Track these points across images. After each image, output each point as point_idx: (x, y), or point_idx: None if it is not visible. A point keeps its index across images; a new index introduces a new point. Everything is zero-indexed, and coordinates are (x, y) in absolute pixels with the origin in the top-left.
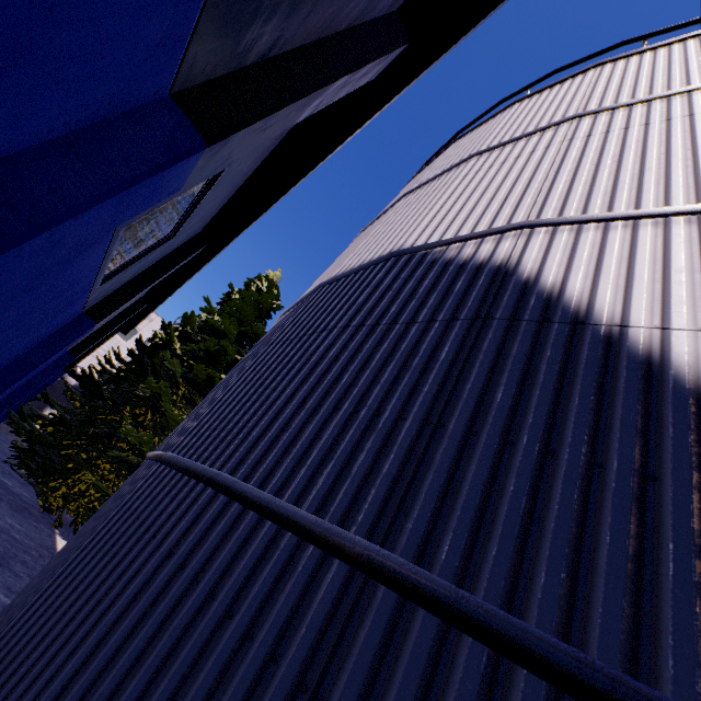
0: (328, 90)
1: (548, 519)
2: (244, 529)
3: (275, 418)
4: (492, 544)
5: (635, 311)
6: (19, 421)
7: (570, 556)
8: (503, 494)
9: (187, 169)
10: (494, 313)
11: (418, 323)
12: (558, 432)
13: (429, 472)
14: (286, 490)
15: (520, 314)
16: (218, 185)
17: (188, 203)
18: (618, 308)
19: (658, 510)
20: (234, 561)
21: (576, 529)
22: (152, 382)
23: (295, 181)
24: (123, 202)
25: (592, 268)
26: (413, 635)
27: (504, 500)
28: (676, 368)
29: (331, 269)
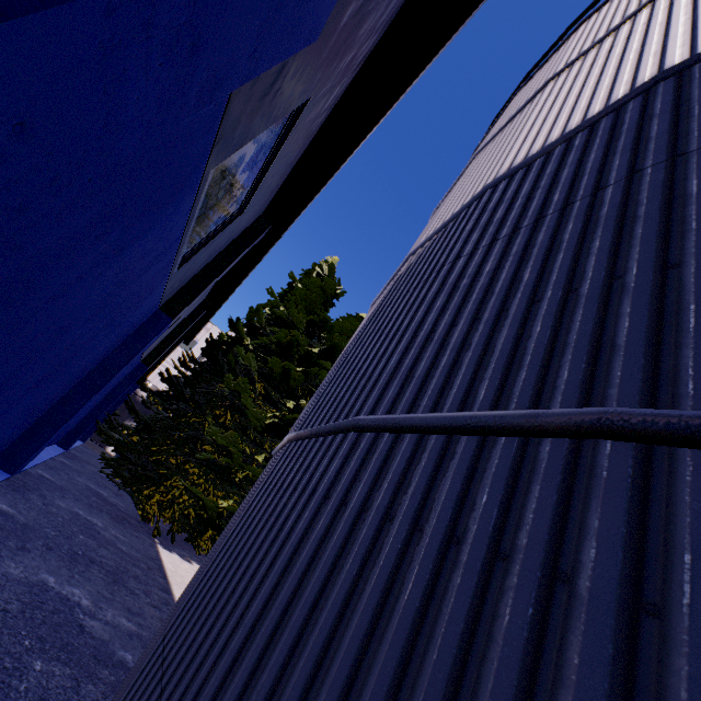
0: None
1: None
2: None
3: (664, 297)
4: None
5: None
6: (107, 430)
7: None
8: None
9: None
10: None
11: None
12: None
13: None
14: None
15: None
16: (295, 131)
17: (263, 158)
18: None
19: None
20: None
21: None
22: (230, 379)
23: (375, 120)
24: None
25: None
26: None
27: None
28: None
29: (470, 186)
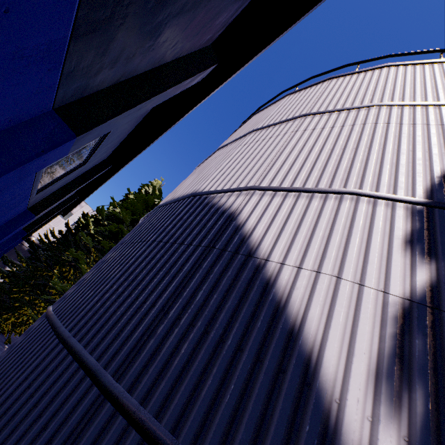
0: (163, 94)
1: (191, 370)
2: (64, 366)
3: (101, 298)
4: (163, 382)
5: (275, 251)
6: None
7: (192, 390)
8: (178, 354)
9: (67, 147)
10: (216, 245)
11: (184, 245)
12: (215, 320)
13: (152, 340)
14: (90, 344)
15: (227, 247)
16: (110, 136)
17: (92, 146)
18: (269, 248)
19: (236, 367)
20: (53, 385)
21: (200, 376)
22: (73, 251)
23: (160, 133)
24: (22, 170)
25: (269, 221)
26: (113, 430)
27: (178, 358)
28: (277, 288)
29: (171, 193)
